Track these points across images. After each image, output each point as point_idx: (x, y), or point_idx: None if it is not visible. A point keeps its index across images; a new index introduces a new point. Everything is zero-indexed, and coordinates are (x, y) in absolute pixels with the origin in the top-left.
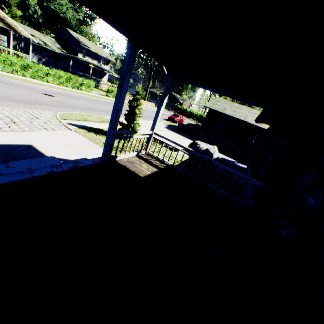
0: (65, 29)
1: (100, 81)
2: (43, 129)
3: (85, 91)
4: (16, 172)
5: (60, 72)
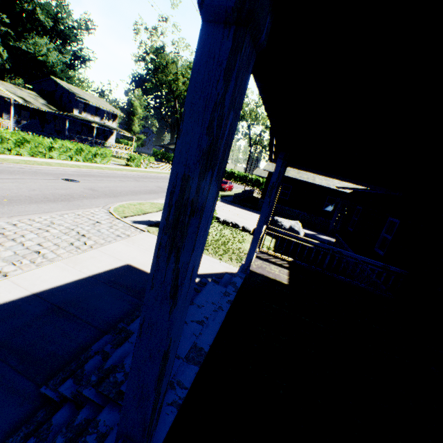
0: (50, 77)
1: (108, 144)
2: (118, 238)
3: (100, 164)
4: (212, 311)
5: (68, 142)
